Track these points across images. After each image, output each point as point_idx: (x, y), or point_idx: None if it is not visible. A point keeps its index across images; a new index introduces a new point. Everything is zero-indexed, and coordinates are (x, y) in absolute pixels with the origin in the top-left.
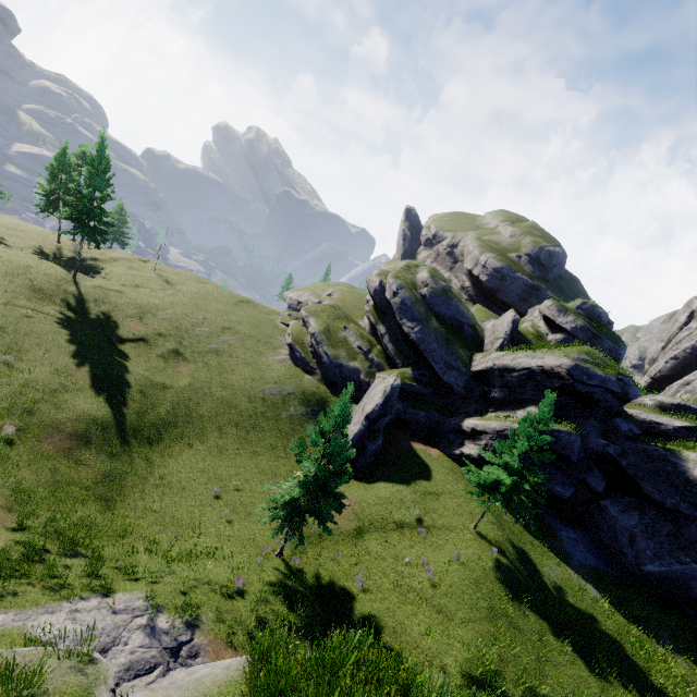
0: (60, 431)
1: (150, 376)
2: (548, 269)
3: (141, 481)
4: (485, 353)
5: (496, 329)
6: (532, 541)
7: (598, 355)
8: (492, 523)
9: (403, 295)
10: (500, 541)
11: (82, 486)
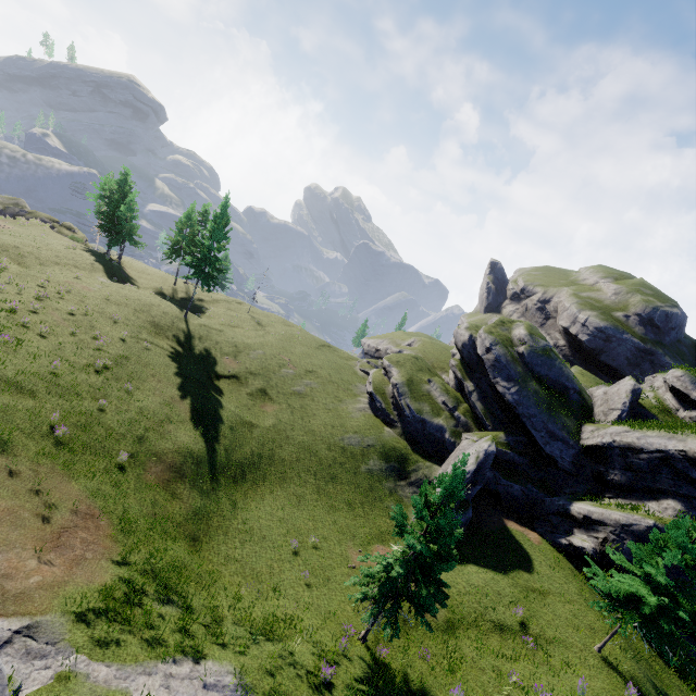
0: (162, 462)
1: (240, 413)
2: (664, 332)
3: (225, 523)
4: (597, 425)
5: (609, 398)
6: (678, 685)
7: None
8: (622, 648)
9: (497, 352)
10: (637, 678)
11: (175, 521)
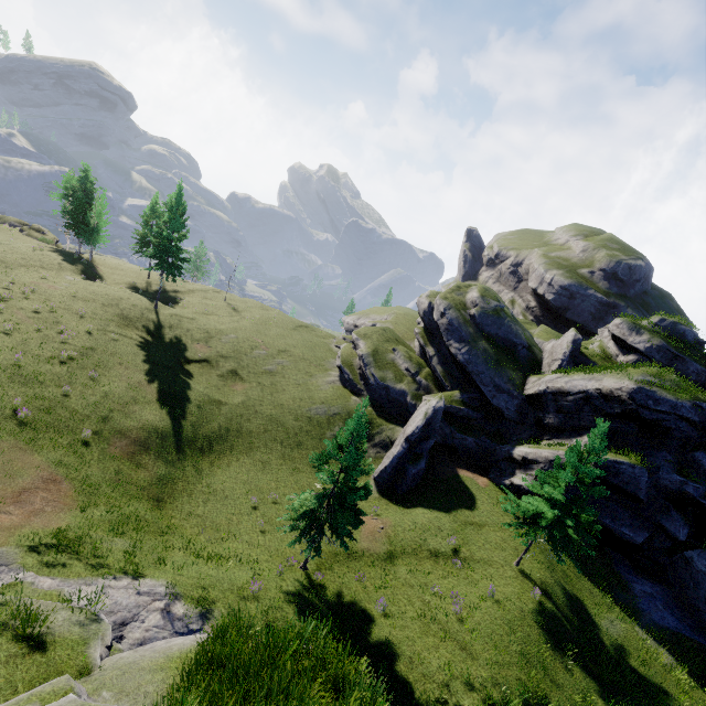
0: (127, 437)
1: (209, 393)
2: (628, 285)
3: (189, 487)
4: (540, 375)
5: (554, 350)
6: (590, 589)
7: (669, 377)
8: (540, 562)
9: (450, 316)
10: (546, 583)
11: (139, 486)
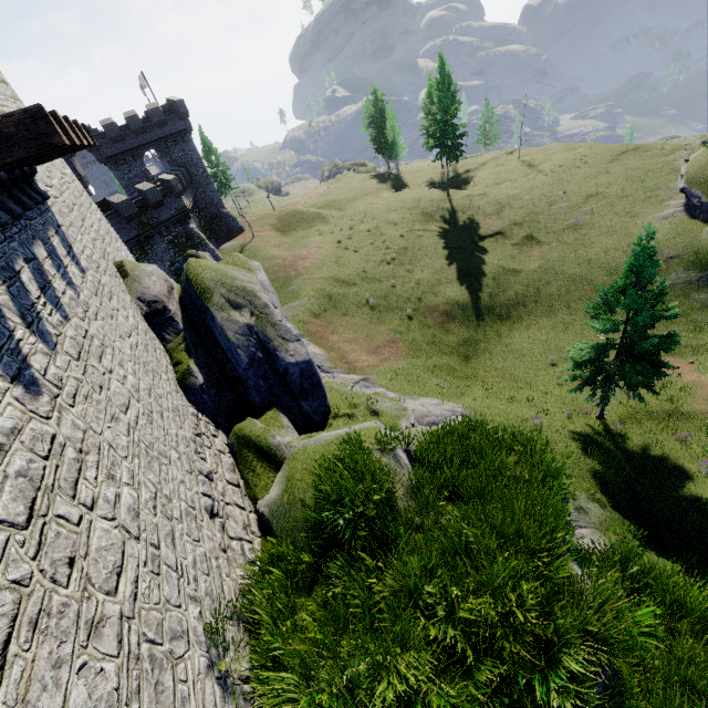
0: (436, 311)
1: (503, 264)
2: None
3: (490, 347)
4: None
5: None
6: None
7: None
8: None
9: None
10: None
11: (449, 346)
